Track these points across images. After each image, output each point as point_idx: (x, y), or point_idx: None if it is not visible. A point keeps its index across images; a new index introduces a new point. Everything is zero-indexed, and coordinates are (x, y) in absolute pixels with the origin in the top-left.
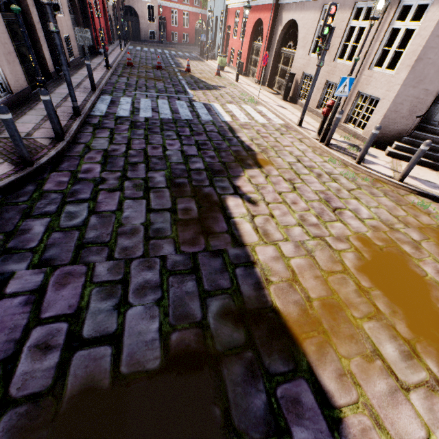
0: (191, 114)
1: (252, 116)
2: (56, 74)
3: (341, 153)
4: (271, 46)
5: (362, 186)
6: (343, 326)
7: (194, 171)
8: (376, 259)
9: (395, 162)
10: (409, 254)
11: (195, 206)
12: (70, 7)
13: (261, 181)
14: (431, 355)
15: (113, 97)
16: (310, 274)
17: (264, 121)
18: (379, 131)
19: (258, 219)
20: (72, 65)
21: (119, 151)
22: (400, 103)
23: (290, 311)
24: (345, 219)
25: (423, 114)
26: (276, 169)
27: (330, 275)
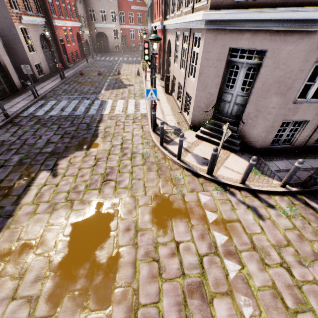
0: (84, 110)
1: (127, 108)
2: (23, 88)
3: (159, 136)
4: (165, 55)
5: (148, 162)
6: (21, 258)
7: (42, 153)
8: (92, 217)
9: (195, 143)
10: (121, 215)
11: (17, 178)
12: (46, 45)
13: (77, 160)
14: (53, 282)
15: (46, 101)
16: (37, 225)
17: (131, 112)
18: (193, 119)
19: (46, 187)
20: (41, 79)
21: (10, 141)
22: (199, 102)
23: (1, 246)
24: (105, 188)
25: (209, 109)
26: (98, 151)
27: (49, 226)
